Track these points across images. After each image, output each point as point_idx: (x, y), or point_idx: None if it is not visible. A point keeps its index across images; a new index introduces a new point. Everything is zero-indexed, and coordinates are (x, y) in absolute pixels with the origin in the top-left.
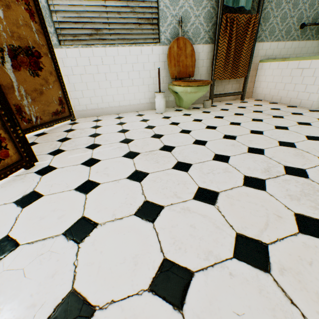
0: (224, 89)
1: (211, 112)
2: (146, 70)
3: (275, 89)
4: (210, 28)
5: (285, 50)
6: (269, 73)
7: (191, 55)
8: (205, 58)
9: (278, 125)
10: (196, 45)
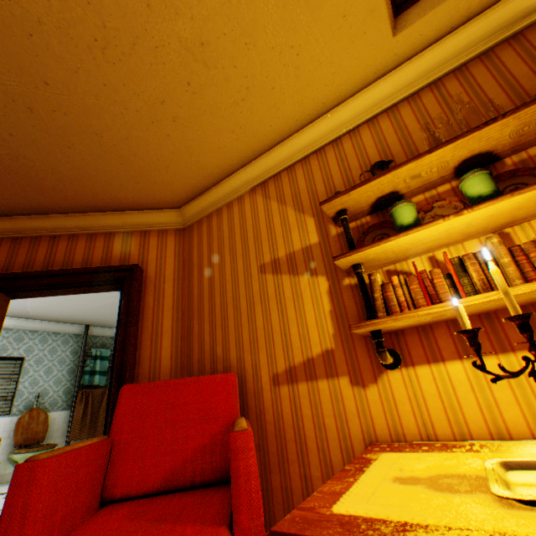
0: None
1: None
2: None
3: None
4: (70, 397)
5: None
6: None
7: (45, 421)
8: (63, 421)
9: None
10: (53, 411)
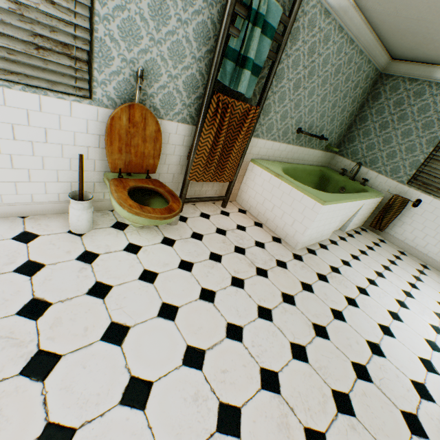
0: (202, 188)
1: (177, 242)
2: (54, 142)
3: (263, 206)
4: (193, 102)
5: (279, 151)
6: (259, 182)
7: (155, 138)
8: (179, 142)
9: (262, 304)
10: (166, 120)
